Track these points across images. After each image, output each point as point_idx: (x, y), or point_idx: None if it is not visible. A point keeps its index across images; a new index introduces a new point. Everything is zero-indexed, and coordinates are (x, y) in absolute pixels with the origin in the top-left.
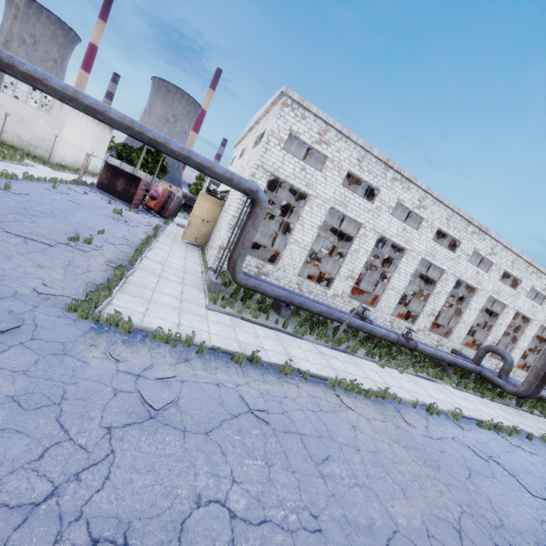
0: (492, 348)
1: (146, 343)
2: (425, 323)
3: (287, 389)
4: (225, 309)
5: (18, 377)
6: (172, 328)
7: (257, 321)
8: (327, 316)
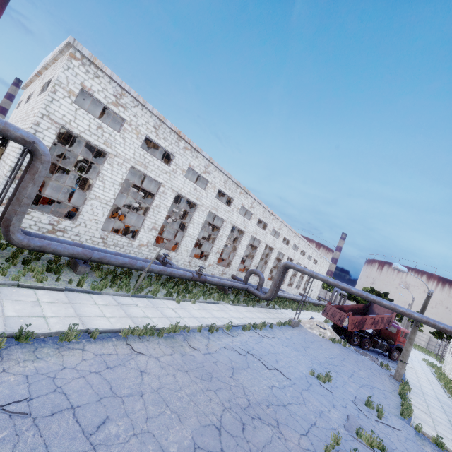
0: (253, 271)
1: None
2: (214, 259)
3: (68, 358)
4: None
5: None
6: None
7: (41, 285)
8: (129, 266)
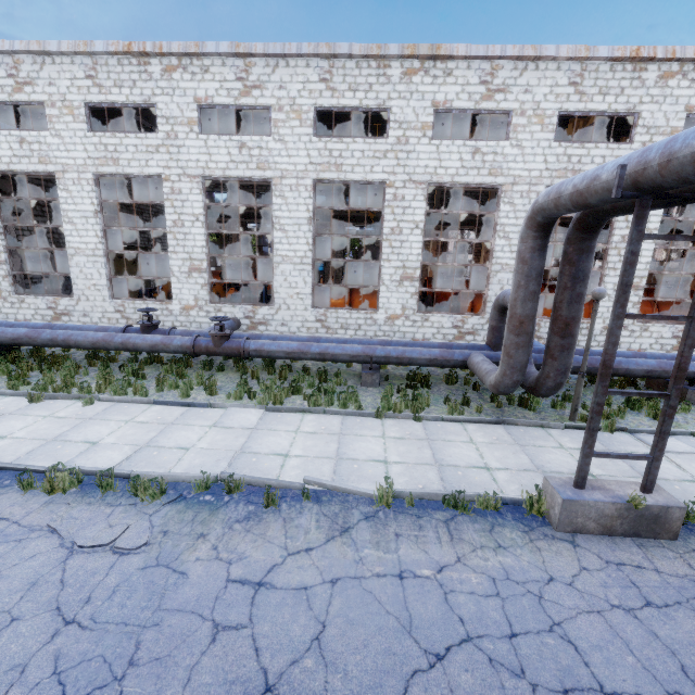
0: (499, 298)
1: None
2: (400, 301)
3: None
4: None
5: None
6: None
7: None
8: (29, 342)
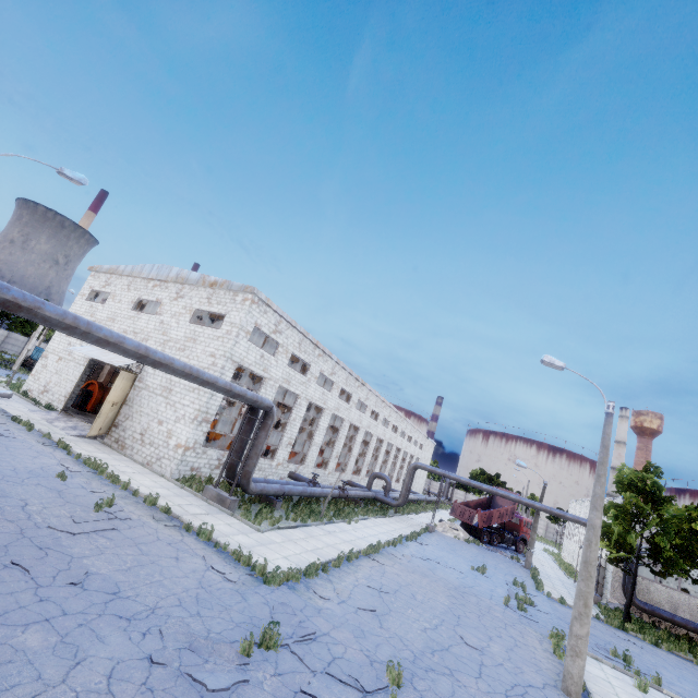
0: (378, 475)
1: (310, 582)
2: (333, 466)
3: (364, 570)
4: (261, 525)
5: (339, 629)
6: (291, 563)
7: (287, 525)
8: (303, 494)
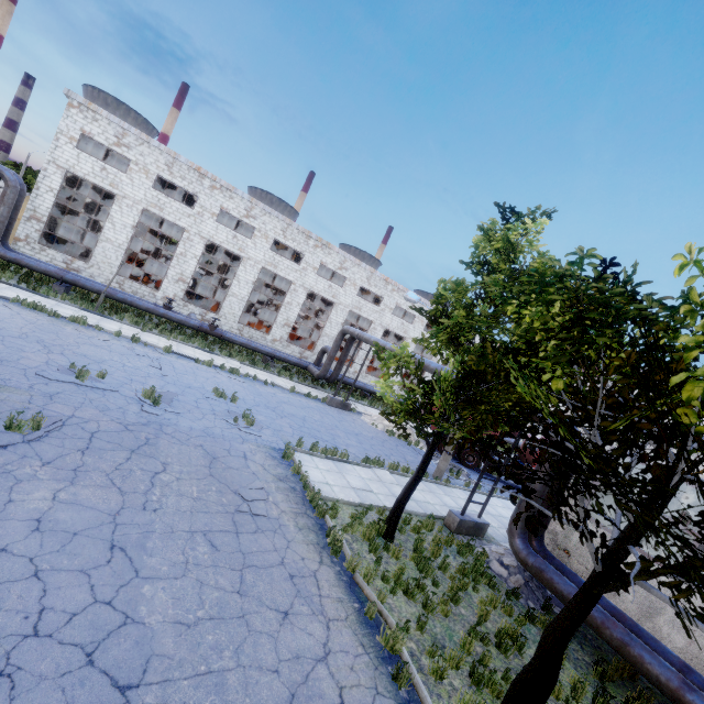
0: (324, 348)
1: None
2: (281, 334)
3: None
4: None
5: None
6: None
7: None
8: (108, 295)
